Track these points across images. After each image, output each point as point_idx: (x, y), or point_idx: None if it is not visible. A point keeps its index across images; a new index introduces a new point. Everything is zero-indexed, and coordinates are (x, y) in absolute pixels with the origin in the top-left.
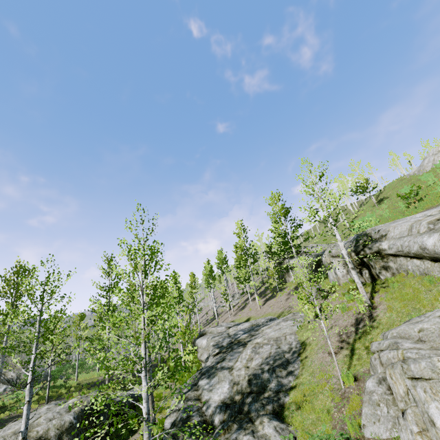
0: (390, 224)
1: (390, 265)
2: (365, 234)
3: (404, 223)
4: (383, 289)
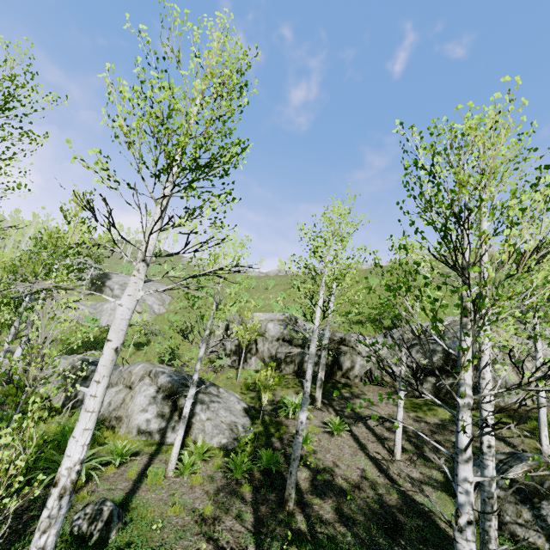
0: (120, 276)
1: (103, 289)
2: (107, 274)
3: (122, 278)
4: (92, 295)
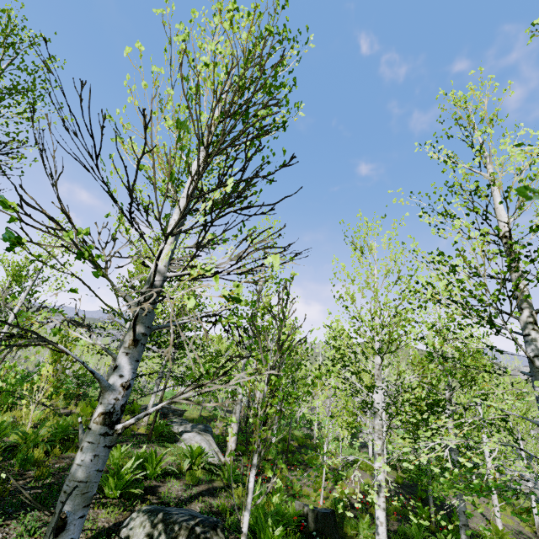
0: None
1: None
2: None
3: None
4: None
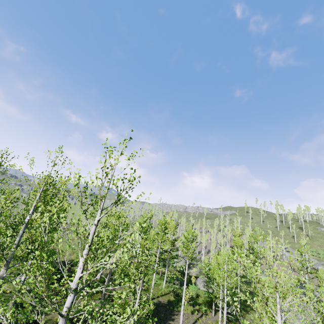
0: None
1: None
2: None
3: None
4: None
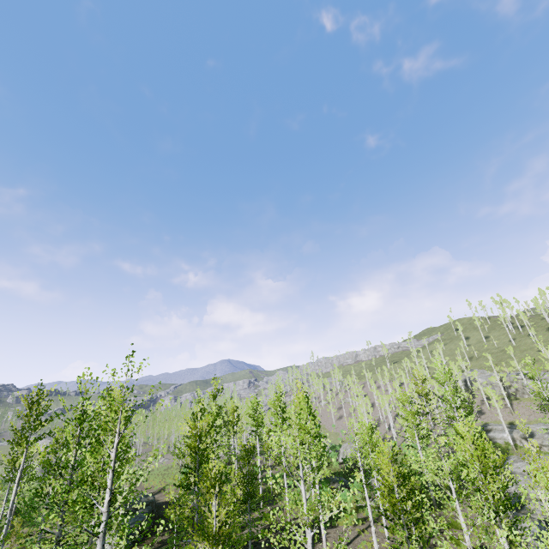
0: None
1: None
2: None
3: None
4: None
